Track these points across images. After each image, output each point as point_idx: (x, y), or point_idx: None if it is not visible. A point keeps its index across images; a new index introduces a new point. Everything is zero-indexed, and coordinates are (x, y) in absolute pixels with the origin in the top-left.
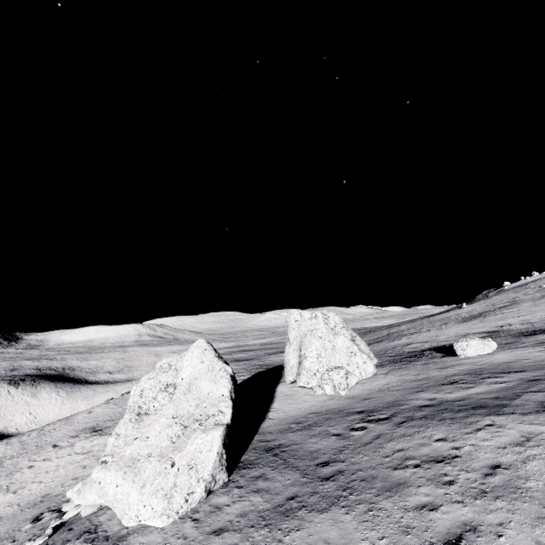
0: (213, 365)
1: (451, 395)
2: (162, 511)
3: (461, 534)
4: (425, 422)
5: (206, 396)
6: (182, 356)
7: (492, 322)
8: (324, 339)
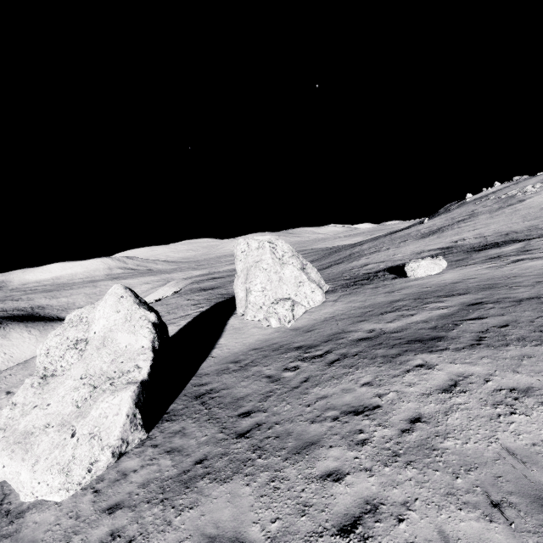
0: (131, 314)
1: (391, 325)
2: (59, 486)
3: (360, 517)
4: (356, 361)
5: (124, 349)
6: (95, 306)
7: (448, 237)
8: (270, 271)
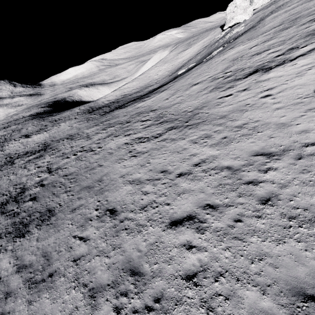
0: (242, 0)
1: None
2: (248, 17)
3: None
4: None
5: (243, 6)
6: (235, 1)
7: None
8: None
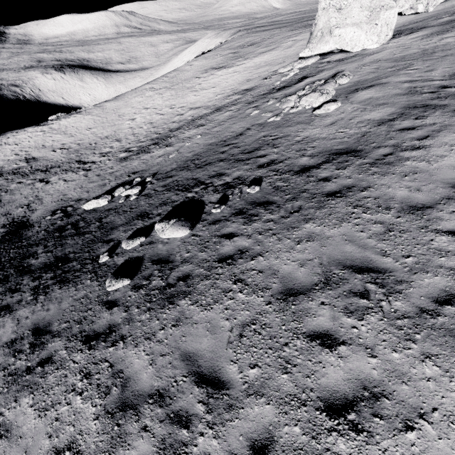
0: None
1: None
2: (376, 42)
3: None
4: None
5: None
6: None
7: None
8: None
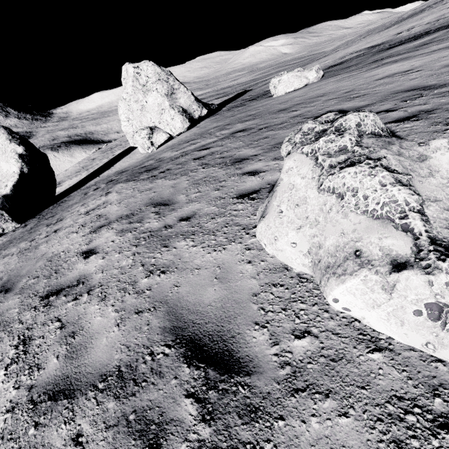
0: (5, 148)
1: (173, 154)
2: None
3: None
4: (109, 186)
5: (6, 173)
6: None
7: (405, 25)
8: (130, 100)
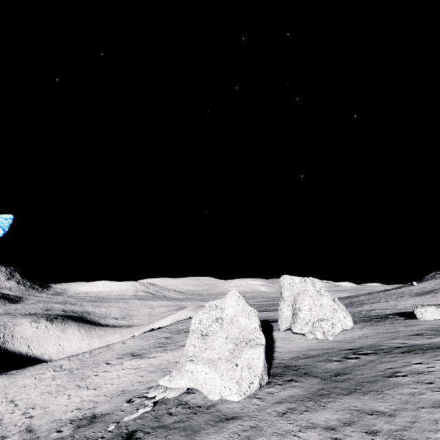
0: (245, 308)
1: (419, 341)
2: (236, 391)
3: None
4: (403, 355)
5: (244, 327)
6: (223, 300)
7: None
8: (314, 297)
